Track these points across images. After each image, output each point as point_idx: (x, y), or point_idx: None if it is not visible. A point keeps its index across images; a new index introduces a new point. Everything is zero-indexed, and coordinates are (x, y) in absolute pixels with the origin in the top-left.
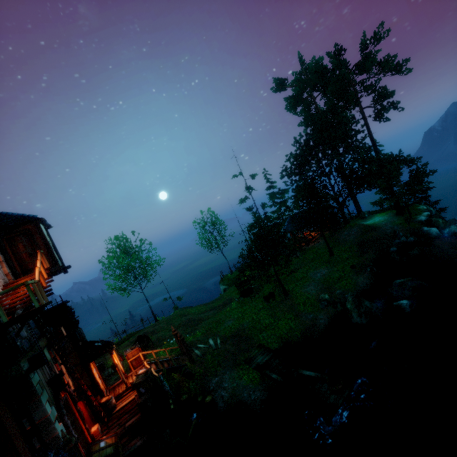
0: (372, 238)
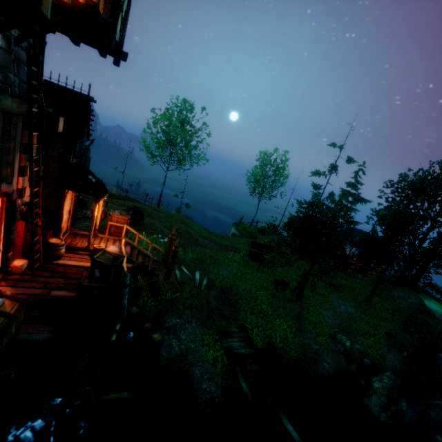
0: (427, 324)
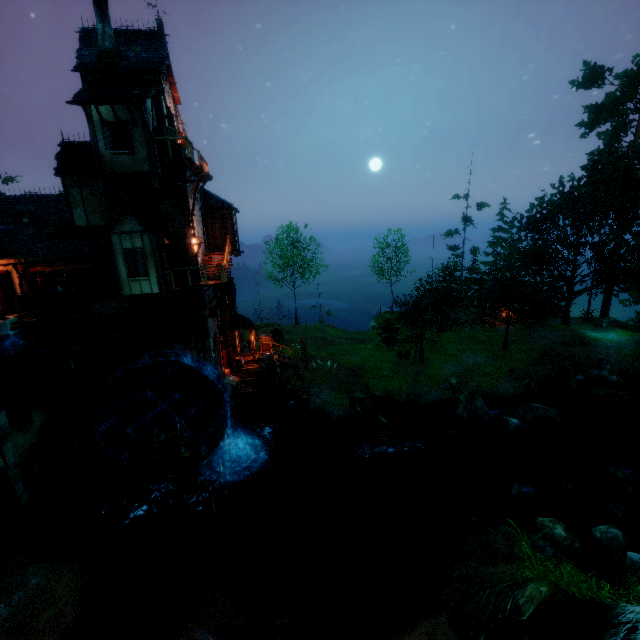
0: (567, 353)
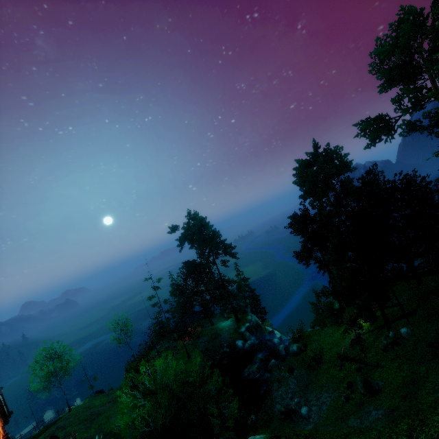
0: (211, 346)
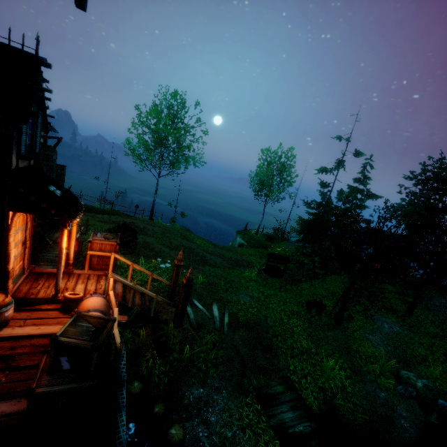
0: None
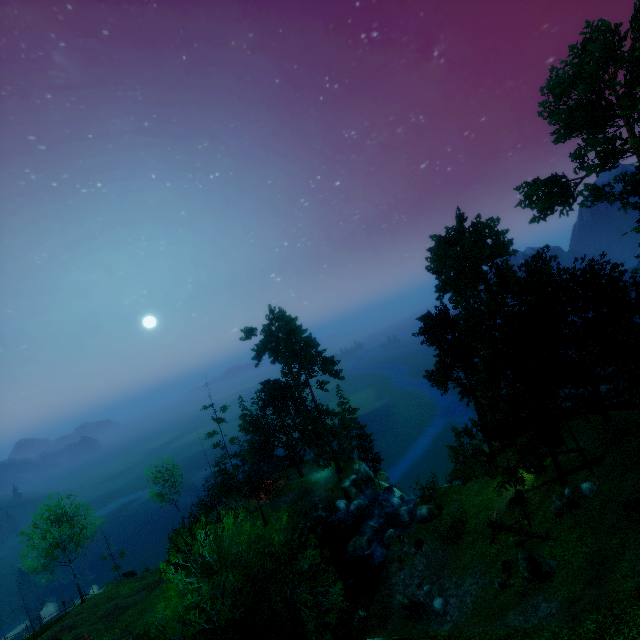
0: (299, 508)
